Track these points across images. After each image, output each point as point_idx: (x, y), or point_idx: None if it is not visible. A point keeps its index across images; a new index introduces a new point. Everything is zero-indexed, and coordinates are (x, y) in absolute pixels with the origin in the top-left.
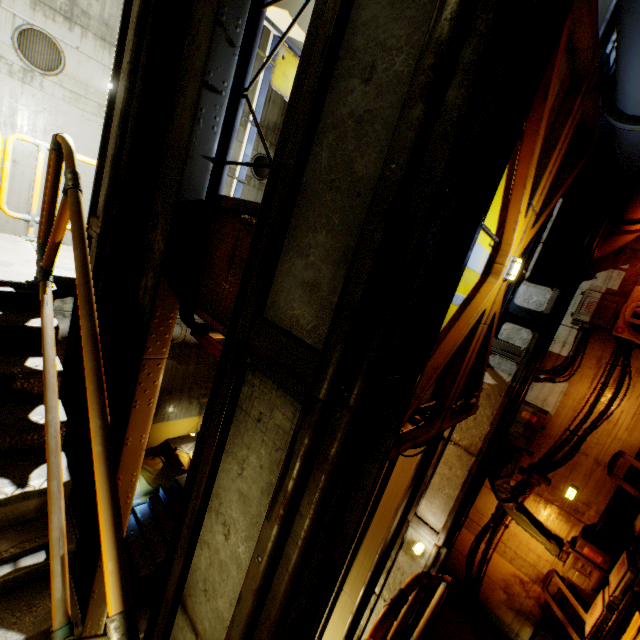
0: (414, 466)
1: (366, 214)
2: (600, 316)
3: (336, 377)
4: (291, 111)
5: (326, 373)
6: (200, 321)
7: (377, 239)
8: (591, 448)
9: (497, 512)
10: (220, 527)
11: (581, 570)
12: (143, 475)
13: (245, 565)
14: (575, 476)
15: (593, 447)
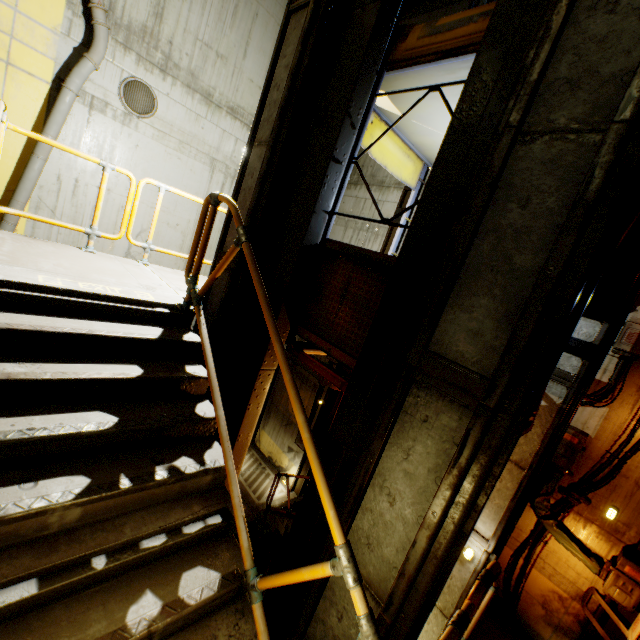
0: None
1: (530, 294)
2: None
3: (503, 394)
4: (427, 196)
5: (496, 391)
6: None
7: (539, 311)
8: (631, 471)
9: (536, 528)
10: (384, 497)
11: (622, 588)
12: None
13: (412, 522)
14: (615, 497)
15: (633, 470)
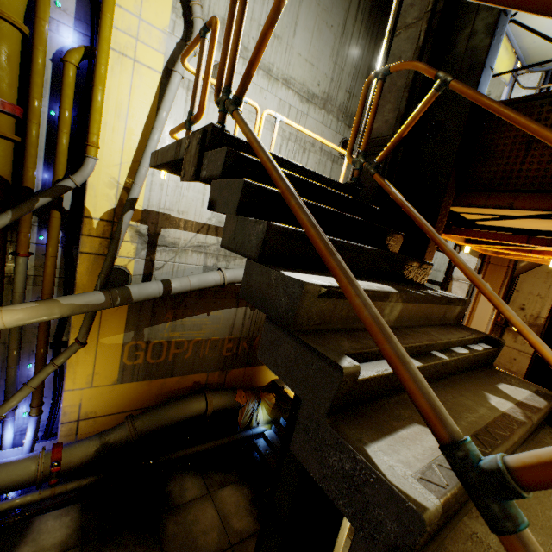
0: None
1: None
2: None
3: None
4: None
5: None
6: None
7: None
8: None
9: None
10: None
11: None
12: (264, 406)
13: None
14: None
15: None
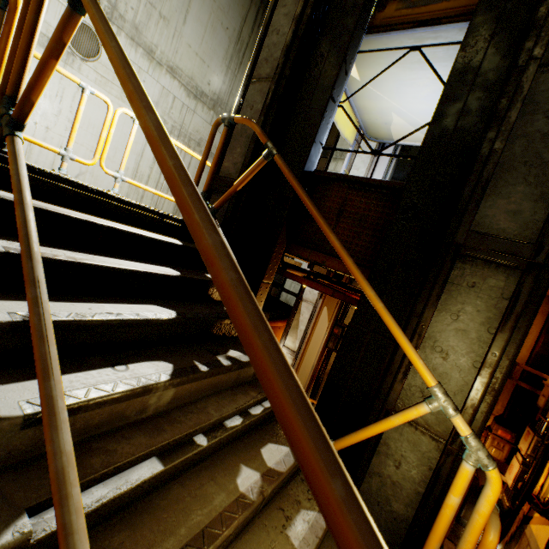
0: None
1: None
2: None
3: (548, 252)
4: (435, 123)
5: (544, 250)
6: None
7: None
8: None
9: None
10: (436, 354)
11: (497, 446)
12: None
13: (468, 368)
14: None
15: None
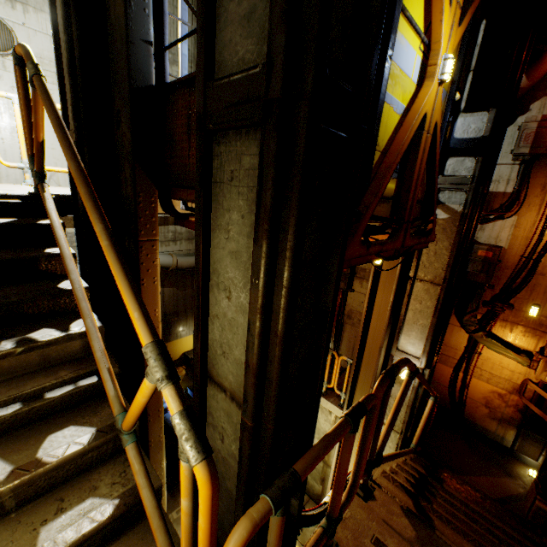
0: (388, 308)
1: None
2: (539, 144)
3: (285, 68)
4: None
5: (275, 67)
6: (186, 251)
7: None
8: (546, 267)
9: (469, 344)
10: (222, 294)
11: None
12: None
13: (248, 307)
14: (535, 296)
15: None
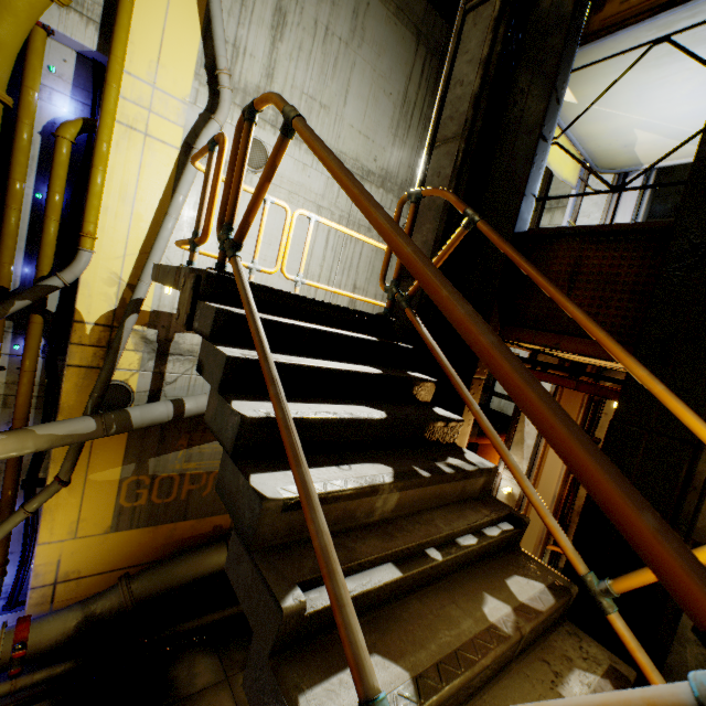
0: None
1: None
2: None
3: None
4: None
5: None
6: None
7: None
8: None
9: None
10: None
11: None
12: None
13: None
14: None
15: None
